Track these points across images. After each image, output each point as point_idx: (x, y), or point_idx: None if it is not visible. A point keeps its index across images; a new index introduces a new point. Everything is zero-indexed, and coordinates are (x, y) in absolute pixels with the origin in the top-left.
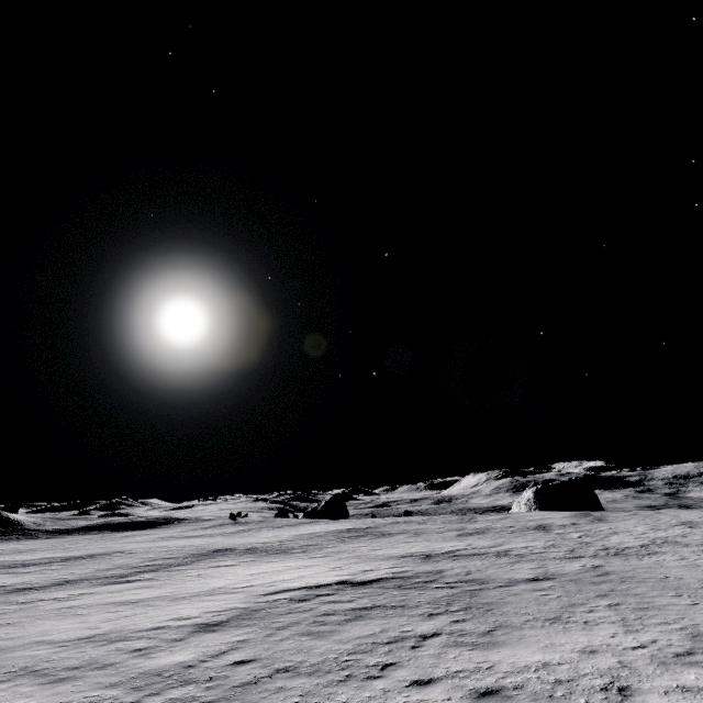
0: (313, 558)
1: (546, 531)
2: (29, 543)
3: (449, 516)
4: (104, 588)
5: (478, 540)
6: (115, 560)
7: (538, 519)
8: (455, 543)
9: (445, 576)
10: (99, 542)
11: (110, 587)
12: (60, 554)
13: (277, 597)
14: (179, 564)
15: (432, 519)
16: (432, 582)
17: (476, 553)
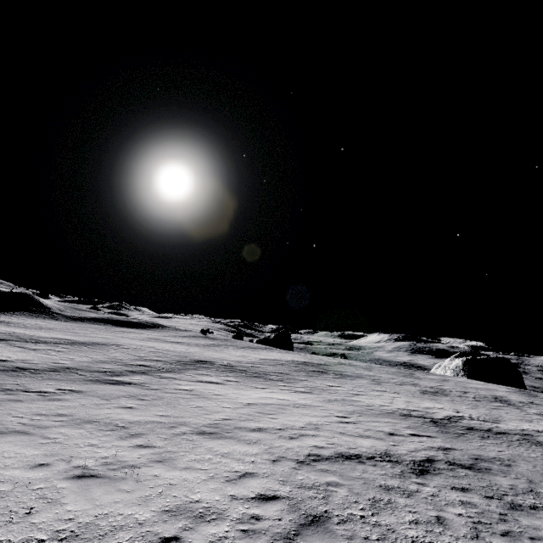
0: (298, 392)
1: (515, 406)
2: (51, 322)
3: (387, 367)
4: (95, 387)
5: (457, 405)
6: (111, 353)
7: (482, 388)
8: (434, 403)
9: (532, 479)
10: (102, 332)
11: (101, 386)
12: (70, 337)
13: (320, 474)
14: (167, 369)
15: (372, 366)
16: (540, 496)
17: (489, 428)
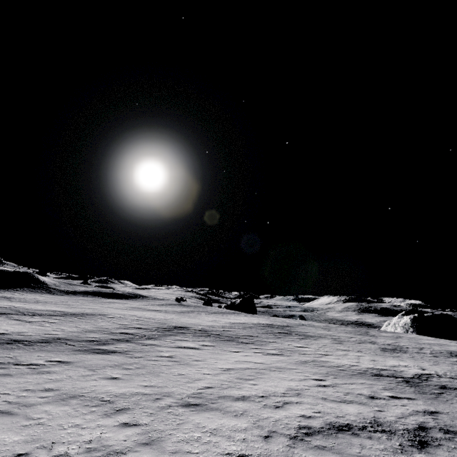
0: (271, 355)
1: None
2: (47, 296)
3: (343, 326)
4: (82, 357)
5: (419, 362)
6: (98, 322)
7: (435, 343)
8: (398, 361)
9: None
10: (91, 303)
11: (88, 356)
12: (62, 309)
13: (318, 452)
14: (149, 336)
15: (330, 326)
16: None
17: None
